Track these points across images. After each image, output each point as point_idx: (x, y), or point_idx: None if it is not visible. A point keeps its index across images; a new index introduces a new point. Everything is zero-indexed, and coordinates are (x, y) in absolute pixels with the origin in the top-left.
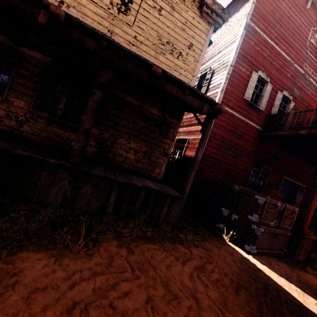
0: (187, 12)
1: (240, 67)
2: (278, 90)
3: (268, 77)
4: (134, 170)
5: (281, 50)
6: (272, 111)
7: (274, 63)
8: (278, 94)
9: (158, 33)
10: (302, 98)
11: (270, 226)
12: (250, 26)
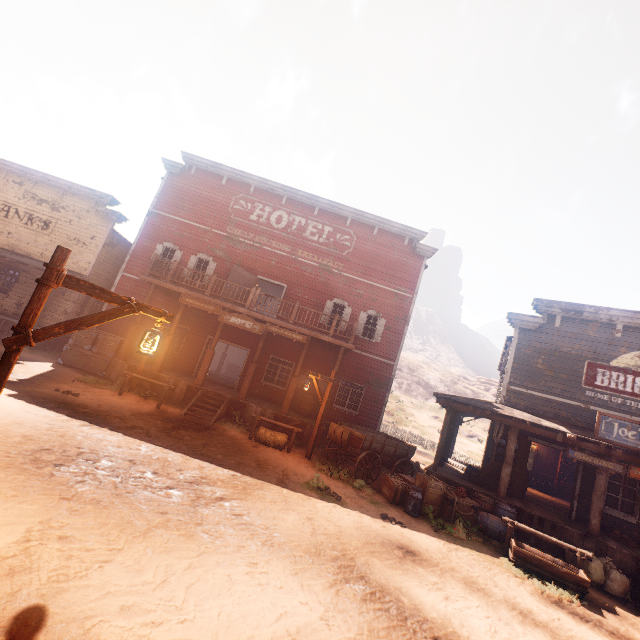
0: (92, 218)
1: (145, 243)
2: (192, 255)
3: (177, 246)
4: (40, 324)
5: (193, 222)
6: (186, 273)
7: (185, 233)
8: (192, 258)
9: (68, 235)
10: (230, 258)
11: (85, 348)
12: (155, 213)
